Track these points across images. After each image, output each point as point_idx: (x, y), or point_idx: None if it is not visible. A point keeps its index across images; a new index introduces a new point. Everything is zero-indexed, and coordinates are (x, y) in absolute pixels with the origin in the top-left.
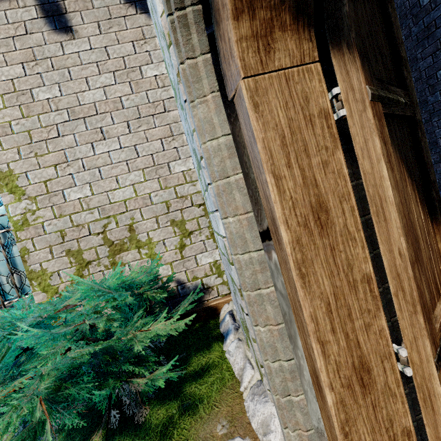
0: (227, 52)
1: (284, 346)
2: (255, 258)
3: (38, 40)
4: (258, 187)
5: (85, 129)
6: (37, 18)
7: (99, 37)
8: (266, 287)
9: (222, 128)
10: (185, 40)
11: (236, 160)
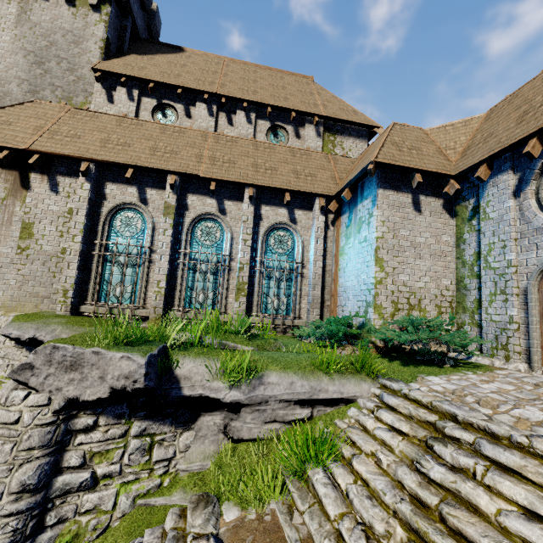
0: (542, 283)
1: (539, 338)
2: (537, 319)
3: (408, 211)
4: (539, 307)
5: (414, 252)
6: (410, 203)
7: (429, 218)
8: (538, 326)
9: (537, 294)
10: (536, 279)
11: (538, 301)
